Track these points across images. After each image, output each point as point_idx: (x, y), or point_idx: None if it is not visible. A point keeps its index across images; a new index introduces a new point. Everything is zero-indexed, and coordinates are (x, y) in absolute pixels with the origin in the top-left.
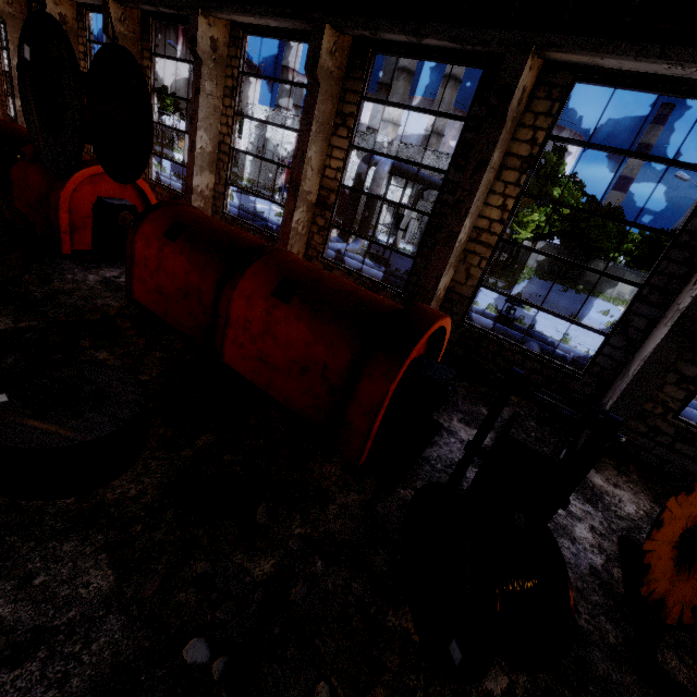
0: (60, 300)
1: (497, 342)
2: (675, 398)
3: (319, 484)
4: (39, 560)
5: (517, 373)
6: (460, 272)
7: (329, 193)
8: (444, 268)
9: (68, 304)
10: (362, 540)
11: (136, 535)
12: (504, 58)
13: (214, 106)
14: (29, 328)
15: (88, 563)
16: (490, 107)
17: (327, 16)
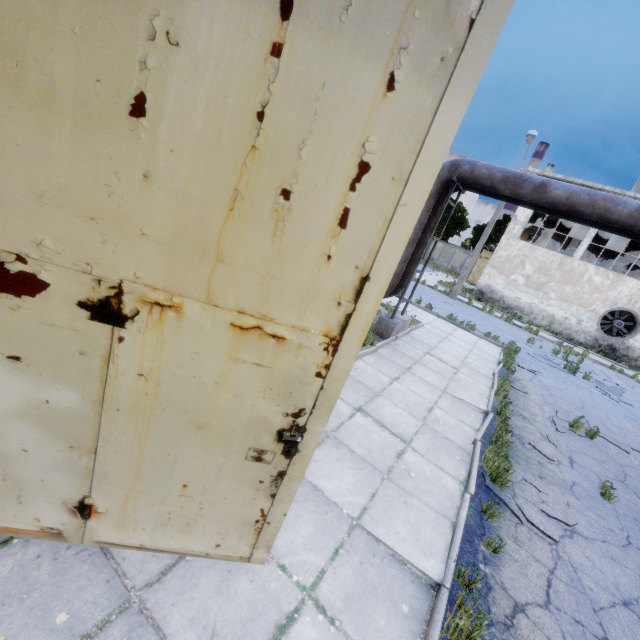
0: None
1: None
2: None
3: None
4: None
5: None
6: None
7: None
8: None
9: None
10: None
11: None
12: None
13: None
14: None
15: None
16: None
17: None
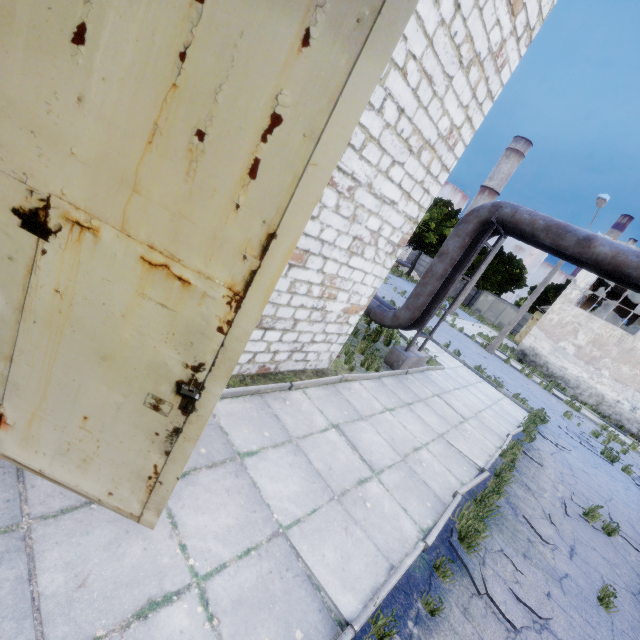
0: None
1: None
2: None
3: None
4: None
5: None
6: None
7: None
8: None
9: None
10: None
11: None
12: None
13: None
14: None
15: None
16: None
17: None
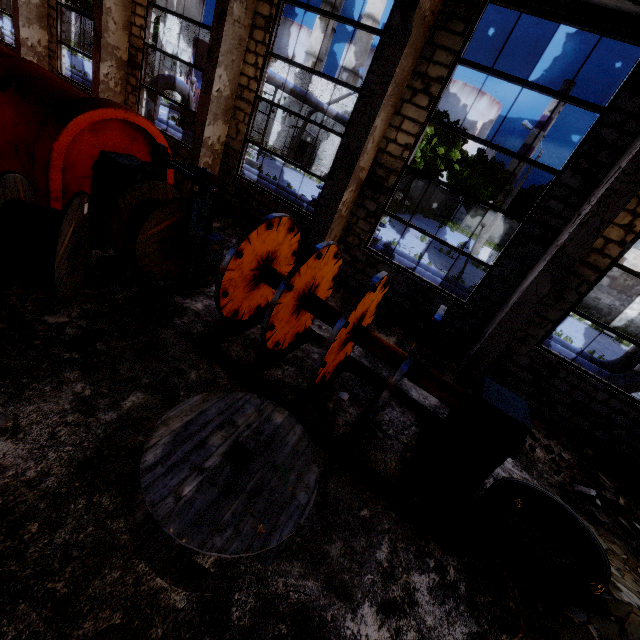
0: None
1: (259, 192)
2: (365, 230)
3: None
4: None
5: (158, 144)
6: (232, 128)
7: (137, 51)
8: (207, 115)
9: None
10: None
11: None
12: None
13: None
14: None
15: None
16: None
17: None
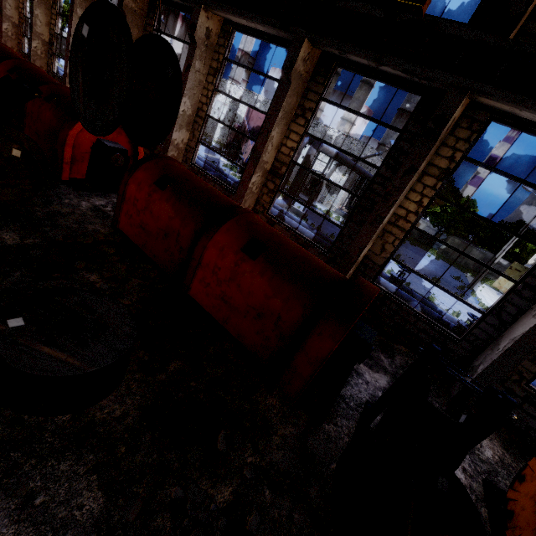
0: (58, 221)
1: (397, 303)
2: (529, 370)
3: (264, 415)
4: (40, 478)
5: (436, 349)
6: (376, 245)
7: (281, 165)
8: (368, 242)
9: (64, 226)
10: (299, 472)
11: (121, 456)
12: (440, 92)
13: (199, 80)
14: (33, 245)
15: (82, 484)
16: (427, 128)
17: (307, 33)
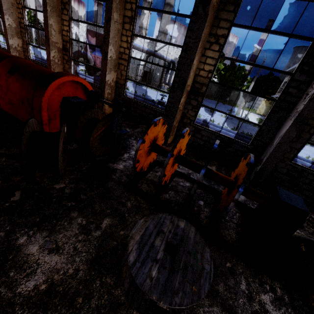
0: None
1: (136, 103)
2: (192, 115)
3: None
4: None
5: (92, 91)
6: (118, 74)
7: (66, 43)
8: (106, 70)
9: None
10: None
11: None
12: None
13: (11, 3)
14: None
15: None
16: None
17: None
